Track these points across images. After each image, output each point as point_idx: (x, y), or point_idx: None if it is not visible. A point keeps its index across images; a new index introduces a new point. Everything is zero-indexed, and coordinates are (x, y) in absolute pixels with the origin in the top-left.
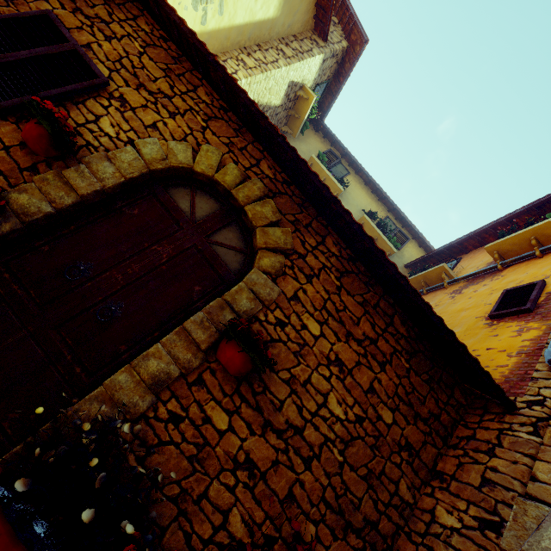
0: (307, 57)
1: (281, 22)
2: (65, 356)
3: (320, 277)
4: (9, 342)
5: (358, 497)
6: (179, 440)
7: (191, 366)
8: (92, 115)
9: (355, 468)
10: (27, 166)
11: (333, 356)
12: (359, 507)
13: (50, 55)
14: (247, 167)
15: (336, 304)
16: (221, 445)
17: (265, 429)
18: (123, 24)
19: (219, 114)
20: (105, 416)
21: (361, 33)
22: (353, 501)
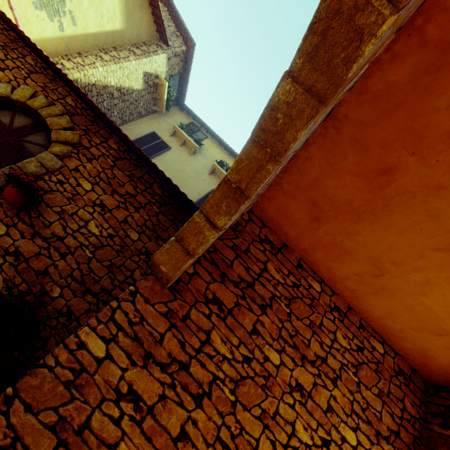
0: (153, 55)
1: (130, 33)
2: None
3: (99, 160)
4: None
5: (100, 276)
6: None
7: None
8: None
9: (101, 261)
10: None
11: (99, 202)
12: (99, 282)
13: None
14: (55, 99)
15: (108, 175)
16: None
17: (34, 236)
18: None
19: (40, 71)
20: None
21: (191, 40)
22: (95, 278)
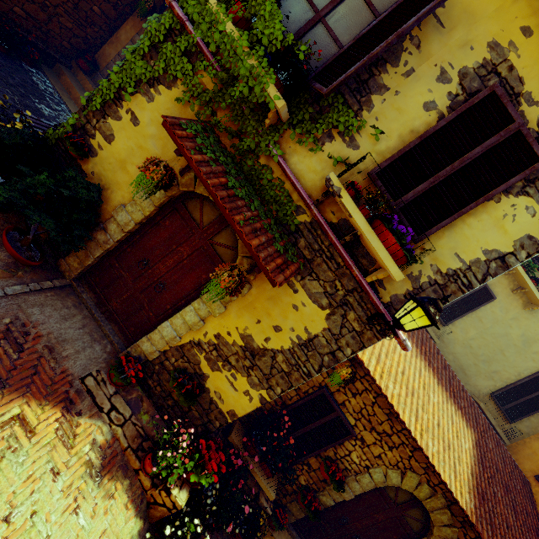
0: None
1: None
2: None
3: None
4: None
5: None
6: None
7: None
8: (347, 451)
9: None
10: (322, 479)
11: None
12: None
13: (327, 421)
14: (436, 484)
15: None
16: None
17: None
18: (362, 380)
19: None
20: None
21: None
22: None
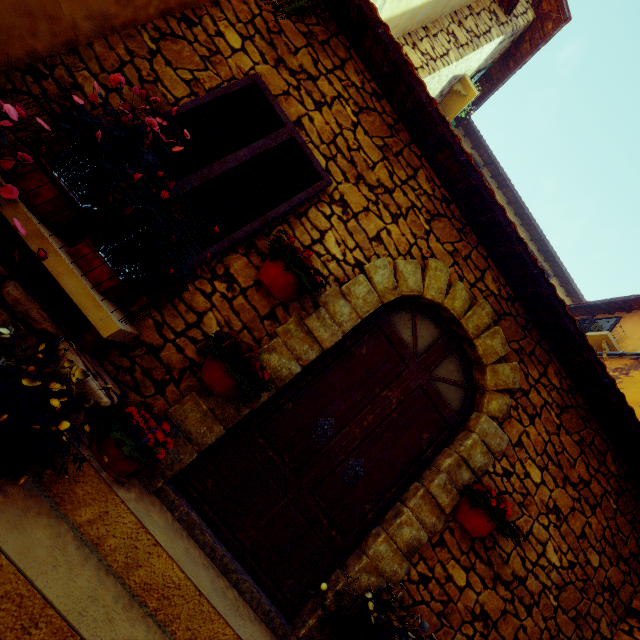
0: (484, 43)
1: None
2: (322, 521)
3: (542, 416)
4: (275, 511)
5: (567, 636)
6: (428, 599)
7: (436, 529)
8: (316, 231)
9: (566, 611)
10: (266, 313)
11: (551, 504)
12: None
13: (268, 151)
14: (472, 283)
15: (555, 446)
16: (461, 600)
17: (495, 582)
18: (331, 77)
19: (442, 209)
20: (373, 585)
21: (561, 4)
22: None
